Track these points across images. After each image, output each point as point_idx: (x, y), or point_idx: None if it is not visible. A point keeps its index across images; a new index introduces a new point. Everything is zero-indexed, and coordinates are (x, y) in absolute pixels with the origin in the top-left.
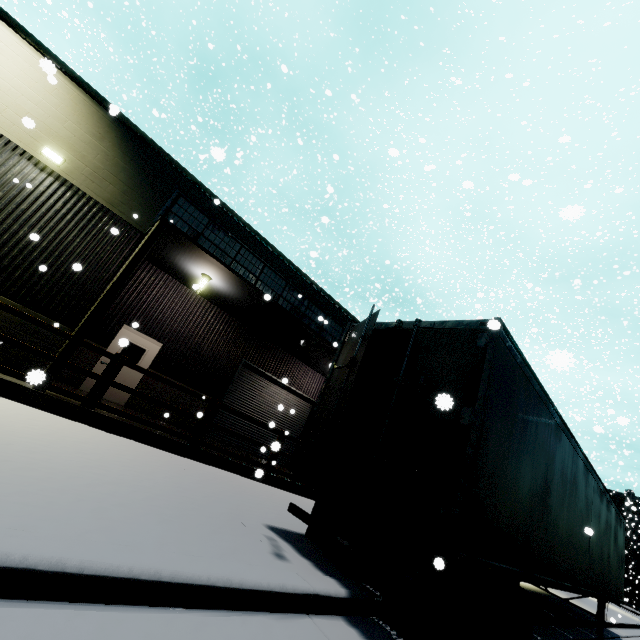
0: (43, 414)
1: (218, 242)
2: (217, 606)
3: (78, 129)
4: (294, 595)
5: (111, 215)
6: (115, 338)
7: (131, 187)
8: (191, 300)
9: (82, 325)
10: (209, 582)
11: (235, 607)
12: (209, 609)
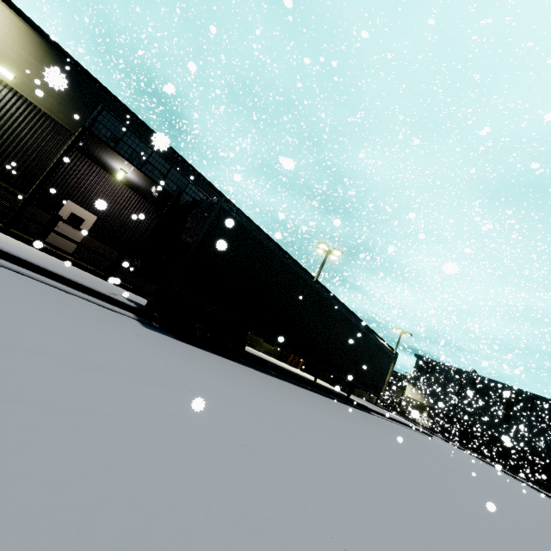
0: (8, 236)
1: (134, 146)
2: (66, 284)
3: (23, 53)
4: (105, 295)
5: (51, 120)
6: (62, 209)
7: (65, 100)
8: (118, 188)
9: (31, 192)
10: (61, 274)
11: (74, 288)
12: (62, 284)
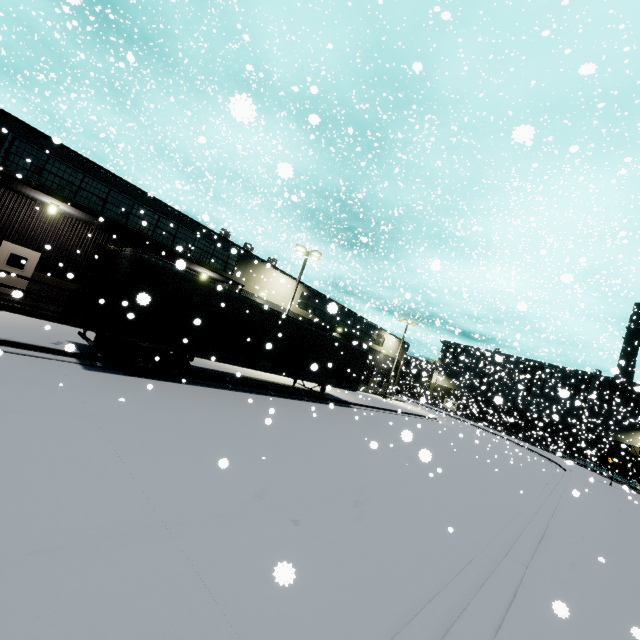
0: None
1: (61, 174)
2: (8, 345)
3: None
4: (46, 348)
5: None
6: None
7: None
8: (57, 219)
9: None
10: (2, 338)
11: (16, 347)
12: (4, 345)
